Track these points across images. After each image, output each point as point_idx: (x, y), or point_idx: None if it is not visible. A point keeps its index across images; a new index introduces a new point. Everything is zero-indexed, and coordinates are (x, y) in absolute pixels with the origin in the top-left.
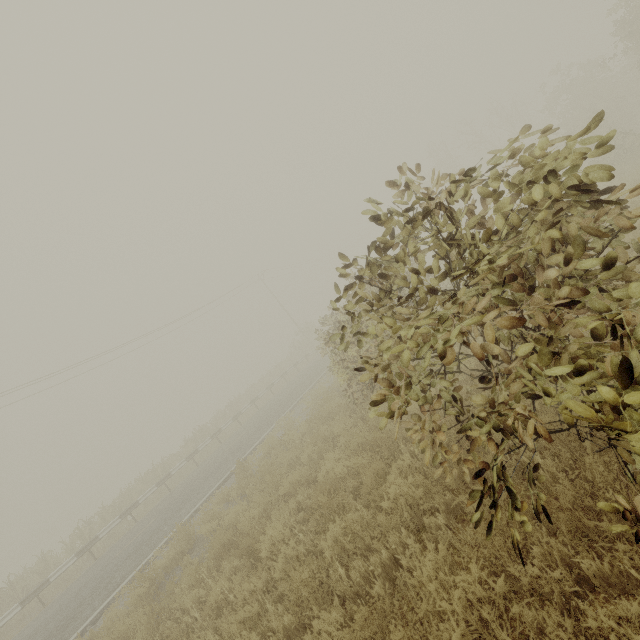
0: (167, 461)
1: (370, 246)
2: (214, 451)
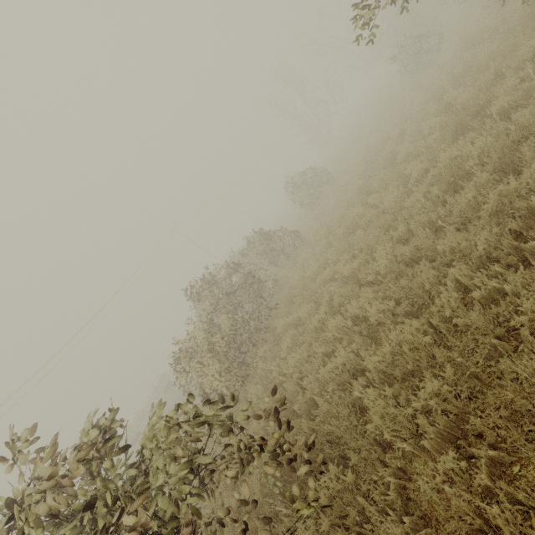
0: (141, 414)
1: (6, 513)
2: (169, 402)
